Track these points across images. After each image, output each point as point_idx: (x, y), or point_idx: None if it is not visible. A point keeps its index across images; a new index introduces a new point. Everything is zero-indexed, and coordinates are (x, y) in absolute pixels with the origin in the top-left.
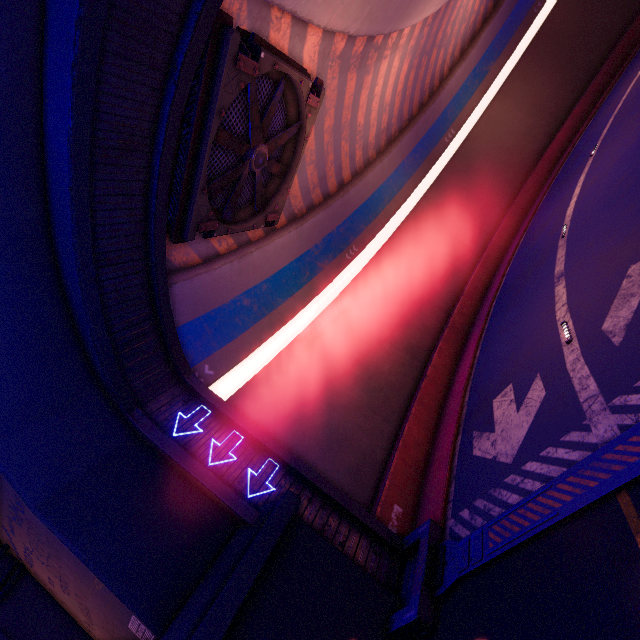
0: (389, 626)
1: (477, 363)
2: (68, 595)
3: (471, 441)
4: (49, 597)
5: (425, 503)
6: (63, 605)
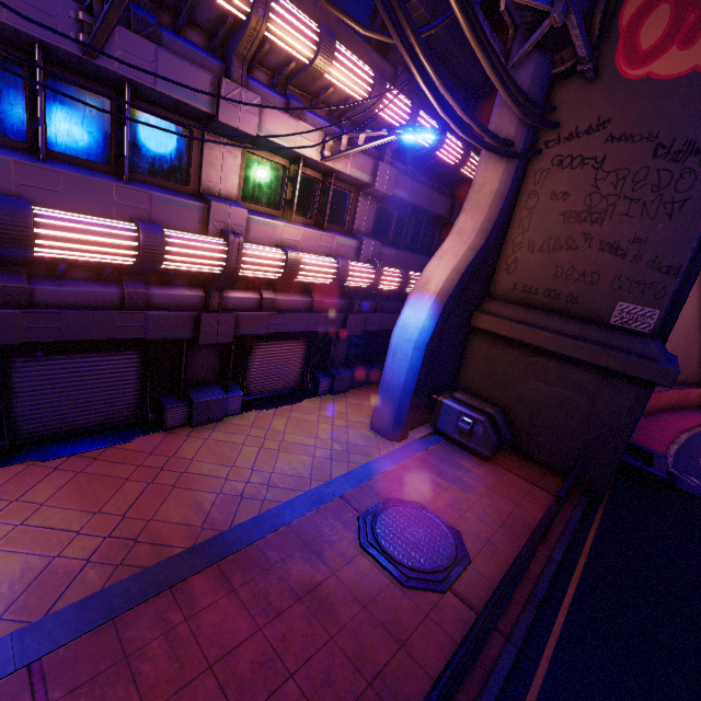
0: (622, 458)
1: (700, 433)
2: (565, 221)
3: (697, 460)
4: (519, 192)
5: (633, 440)
6: (522, 210)
